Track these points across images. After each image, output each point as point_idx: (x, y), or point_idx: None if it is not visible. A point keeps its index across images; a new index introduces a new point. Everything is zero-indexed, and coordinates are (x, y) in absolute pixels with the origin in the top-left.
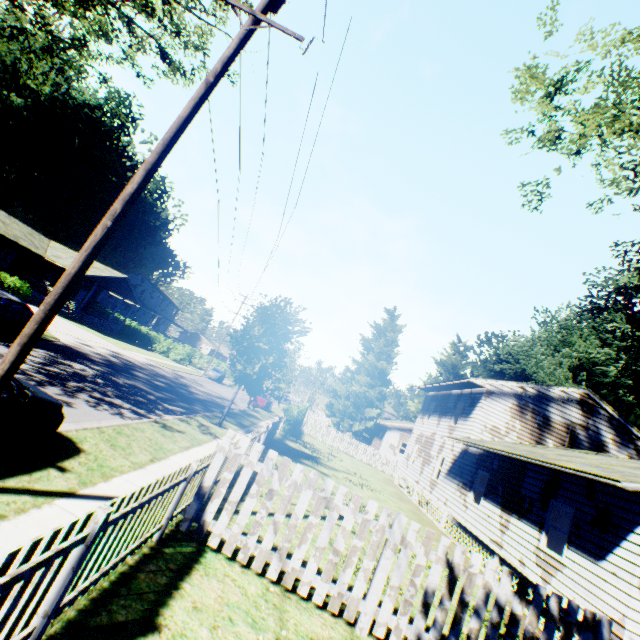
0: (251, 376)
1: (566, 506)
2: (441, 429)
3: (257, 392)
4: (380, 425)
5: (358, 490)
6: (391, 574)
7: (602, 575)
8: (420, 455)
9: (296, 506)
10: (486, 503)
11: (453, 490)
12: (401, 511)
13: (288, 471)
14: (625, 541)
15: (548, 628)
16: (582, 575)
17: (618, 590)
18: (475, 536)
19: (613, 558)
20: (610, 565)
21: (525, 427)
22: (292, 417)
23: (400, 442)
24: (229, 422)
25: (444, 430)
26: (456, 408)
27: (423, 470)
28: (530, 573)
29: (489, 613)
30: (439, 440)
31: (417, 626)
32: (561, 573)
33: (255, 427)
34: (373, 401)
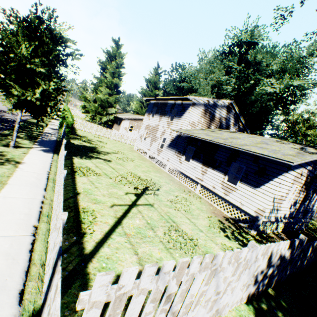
0: (33, 102)
1: (241, 165)
2: (162, 123)
3: (42, 114)
4: (117, 117)
5: (128, 165)
6: (183, 227)
7: (257, 194)
8: (149, 136)
9: (192, 290)
10: (193, 162)
11: (173, 155)
12: (149, 169)
13: (90, 171)
14: (272, 181)
15: (291, 254)
16: (246, 193)
17: (264, 199)
18: (186, 175)
19: (264, 187)
20: (262, 190)
21: (205, 121)
22: (69, 123)
23: (130, 126)
24: (20, 138)
25: (164, 124)
26: (172, 112)
27: (152, 144)
28: (218, 192)
29: (213, 218)
30: (161, 129)
31: (249, 290)
32: (235, 192)
33: (44, 136)
34: (112, 104)
